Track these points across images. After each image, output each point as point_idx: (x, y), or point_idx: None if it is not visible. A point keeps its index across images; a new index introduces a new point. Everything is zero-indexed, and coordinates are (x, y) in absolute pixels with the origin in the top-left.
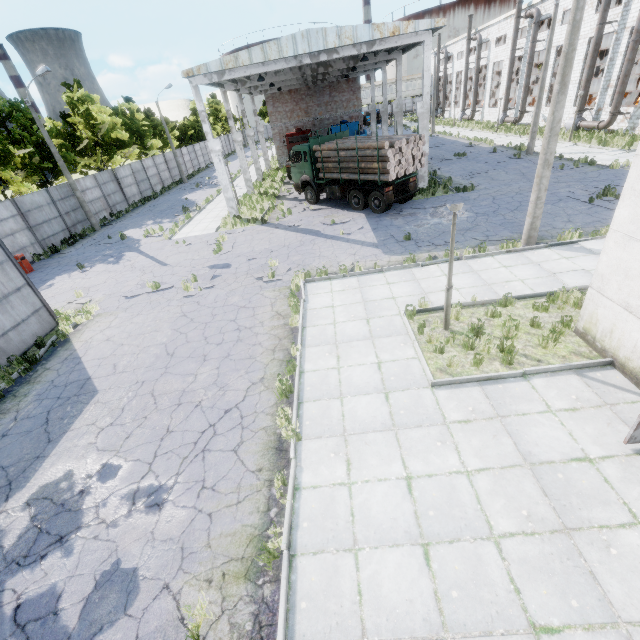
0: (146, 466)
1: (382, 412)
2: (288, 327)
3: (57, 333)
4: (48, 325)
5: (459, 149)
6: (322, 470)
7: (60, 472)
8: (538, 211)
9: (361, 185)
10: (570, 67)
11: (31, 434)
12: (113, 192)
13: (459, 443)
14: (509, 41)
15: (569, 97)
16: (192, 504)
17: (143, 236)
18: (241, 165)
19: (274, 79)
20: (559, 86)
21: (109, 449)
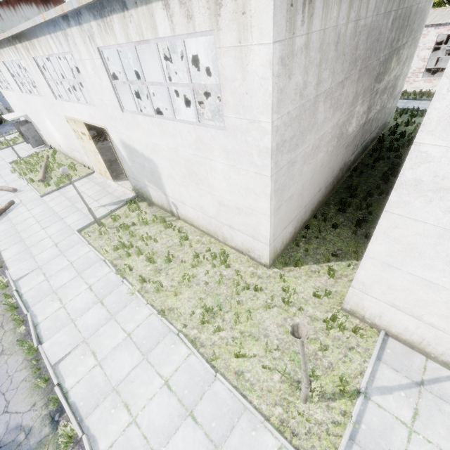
0: None
1: None
2: None
3: None
4: None
5: None
6: None
7: None
8: None
9: None
10: None
11: None
12: None
13: None
14: None
15: None
16: None
17: None
18: None
19: None
20: None
21: None
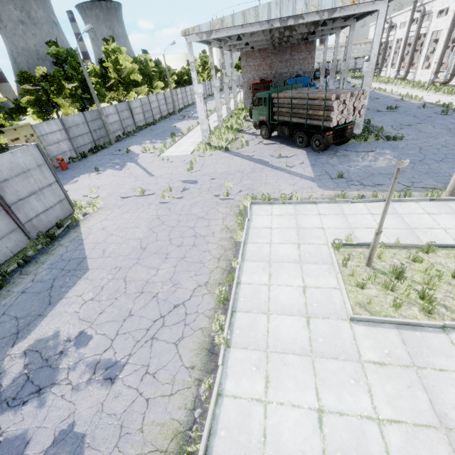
0: (109, 341)
1: (302, 336)
2: (233, 240)
3: (72, 218)
4: (67, 211)
5: (391, 103)
6: (243, 381)
7: (51, 331)
8: None
9: (306, 128)
10: None
11: (39, 295)
12: (127, 118)
13: (372, 386)
14: (451, 13)
15: None
16: (136, 386)
17: (141, 152)
18: (216, 105)
19: (249, 39)
20: None
21: (87, 320)
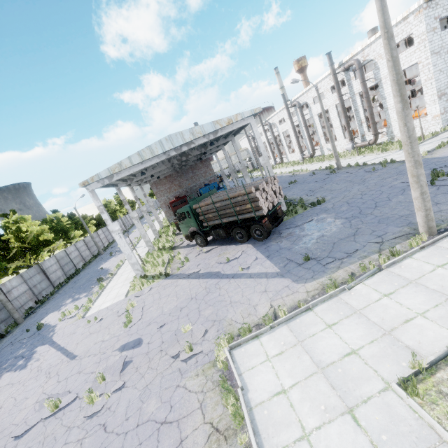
0: None
1: None
2: None
3: None
4: None
5: (288, 179)
6: None
7: None
8: (428, 204)
9: (240, 223)
10: (404, 88)
11: None
12: (39, 282)
13: None
14: (287, 120)
15: (339, 135)
16: None
17: (59, 320)
18: (140, 232)
19: (153, 172)
20: (401, 104)
21: None
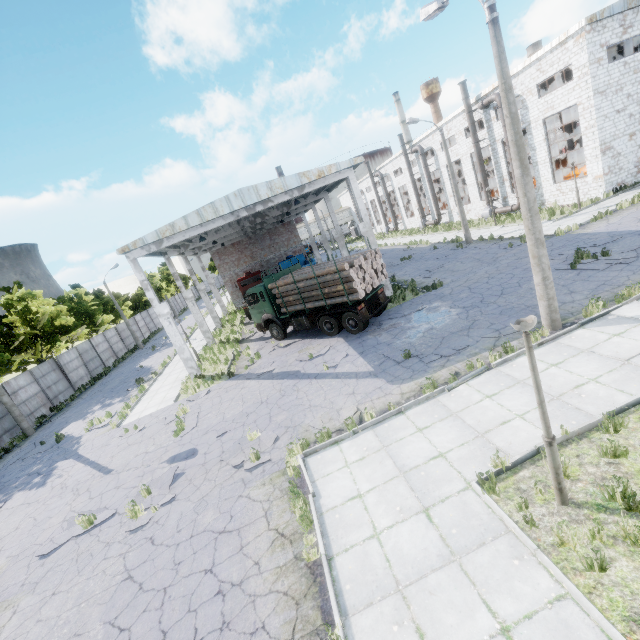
0: None
1: None
2: (303, 564)
3: None
4: None
5: (401, 254)
6: None
7: None
8: (551, 291)
9: (329, 309)
10: (524, 151)
11: None
12: (55, 382)
13: None
14: (405, 171)
15: (474, 195)
16: None
17: (85, 430)
18: (196, 319)
19: (215, 237)
20: (520, 170)
21: None
